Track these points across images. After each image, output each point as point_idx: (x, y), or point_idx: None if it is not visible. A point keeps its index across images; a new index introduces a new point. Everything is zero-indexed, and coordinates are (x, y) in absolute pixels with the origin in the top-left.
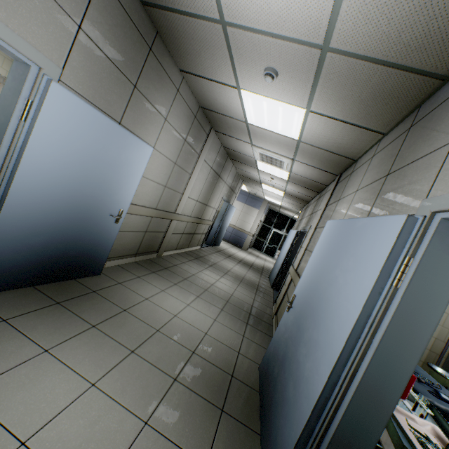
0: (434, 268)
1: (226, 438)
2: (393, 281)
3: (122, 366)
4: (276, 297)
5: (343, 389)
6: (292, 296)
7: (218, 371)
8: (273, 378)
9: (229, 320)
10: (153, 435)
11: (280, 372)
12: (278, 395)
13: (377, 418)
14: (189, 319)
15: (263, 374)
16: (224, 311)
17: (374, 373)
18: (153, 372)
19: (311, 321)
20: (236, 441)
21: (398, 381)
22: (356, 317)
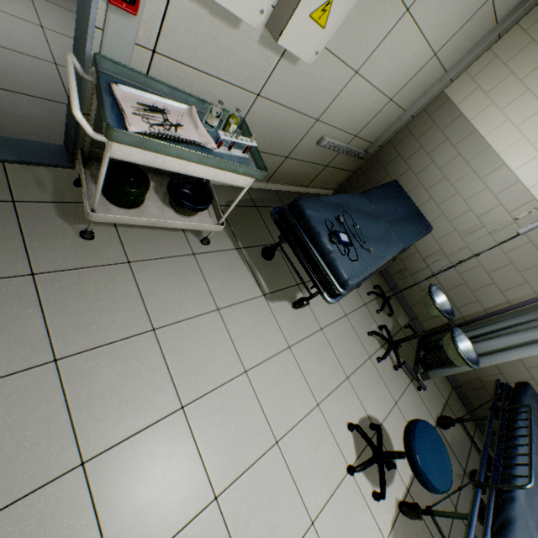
0: None
1: None
2: None
3: None
4: None
5: None
6: None
7: None
8: None
9: None
10: (53, 69)
11: None
12: None
13: (87, 17)
14: None
15: None
16: None
17: None
18: None
19: None
20: None
21: None
22: None
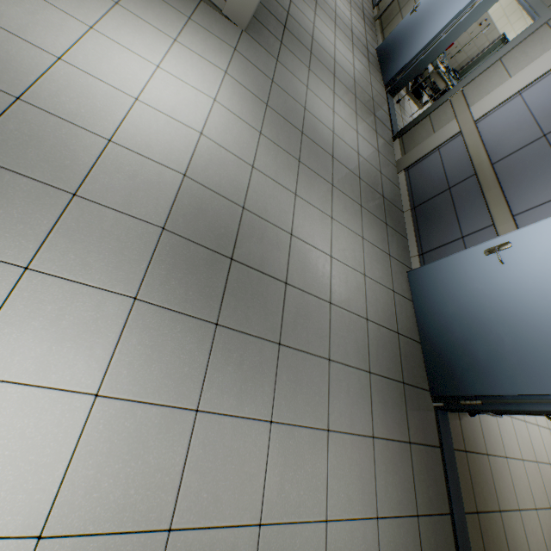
0: (486, 3)
1: (372, 69)
2: (471, 6)
3: (337, 30)
4: (380, 1)
5: (431, 46)
6: (416, 4)
7: (363, 46)
8: (391, 51)
9: (356, 16)
10: (356, 59)
11: (399, 47)
12: (396, 56)
13: (436, 56)
14: (341, 10)
15: (382, 52)
16: (352, 8)
17: (444, 41)
18: (345, 37)
19: (427, 21)
20: (374, 71)
21: (449, 44)
22: (451, 19)
